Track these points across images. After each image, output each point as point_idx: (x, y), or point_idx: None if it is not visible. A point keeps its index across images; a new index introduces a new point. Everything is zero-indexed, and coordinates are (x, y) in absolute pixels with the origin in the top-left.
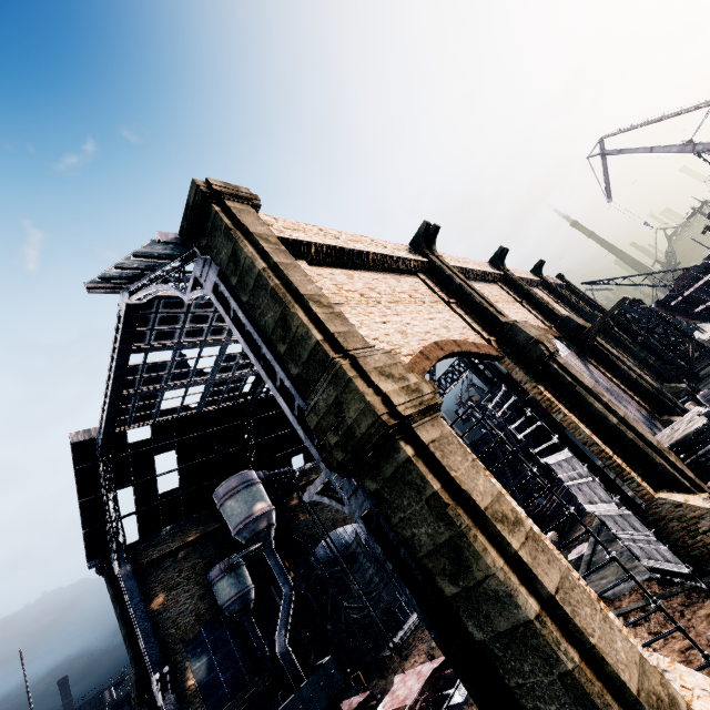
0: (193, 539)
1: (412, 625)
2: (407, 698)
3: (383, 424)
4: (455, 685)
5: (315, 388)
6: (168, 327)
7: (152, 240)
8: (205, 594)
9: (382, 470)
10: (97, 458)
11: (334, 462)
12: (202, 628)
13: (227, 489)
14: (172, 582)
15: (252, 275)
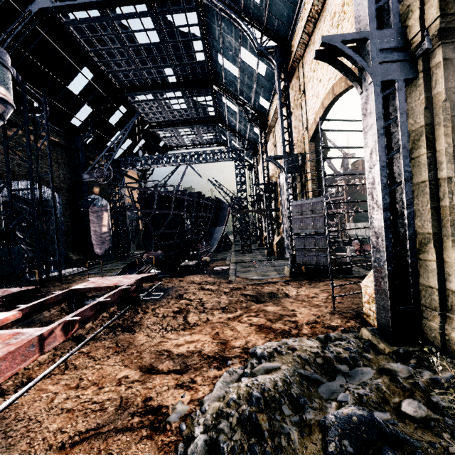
0: None
1: (69, 272)
2: (121, 283)
3: None
4: (144, 293)
5: None
6: None
7: None
8: None
9: None
10: None
11: (453, 9)
12: None
13: None
14: None
15: None
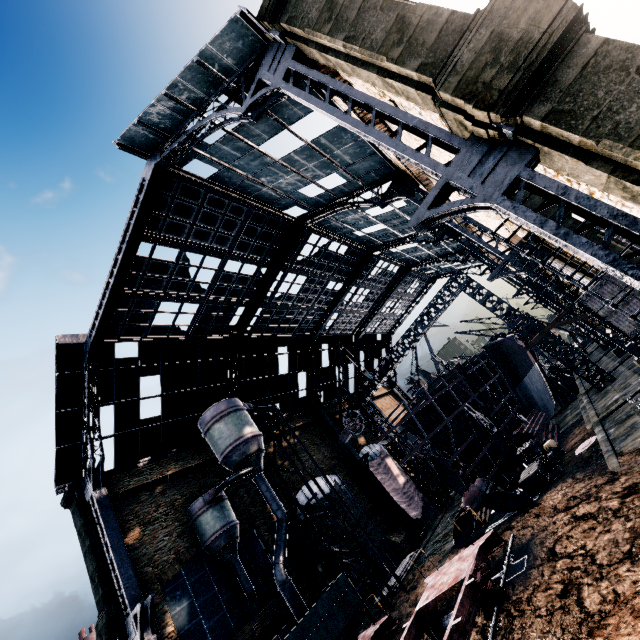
0: (172, 474)
1: (405, 567)
2: (460, 575)
3: (573, 7)
4: (502, 568)
5: (449, 60)
6: (180, 219)
7: (230, 20)
8: (185, 531)
9: (559, 82)
10: (81, 368)
11: (494, 94)
12: (182, 568)
13: (216, 412)
14: (148, 517)
15: (355, 6)
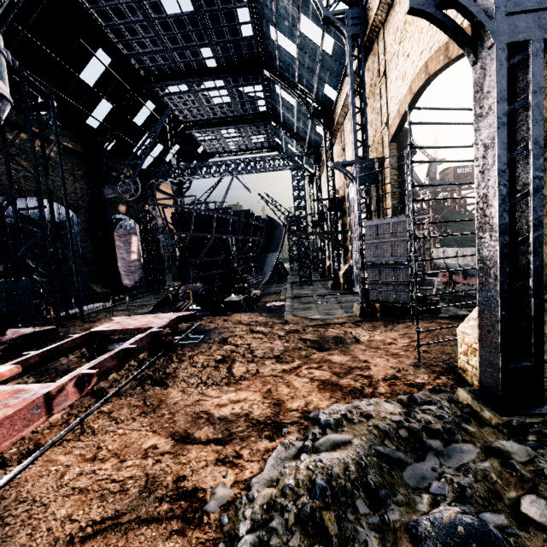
0: None
1: (93, 308)
2: (151, 324)
3: None
4: (181, 335)
5: None
6: None
7: None
8: None
9: None
10: None
11: None
12: None
13: None
14: None
15: None
